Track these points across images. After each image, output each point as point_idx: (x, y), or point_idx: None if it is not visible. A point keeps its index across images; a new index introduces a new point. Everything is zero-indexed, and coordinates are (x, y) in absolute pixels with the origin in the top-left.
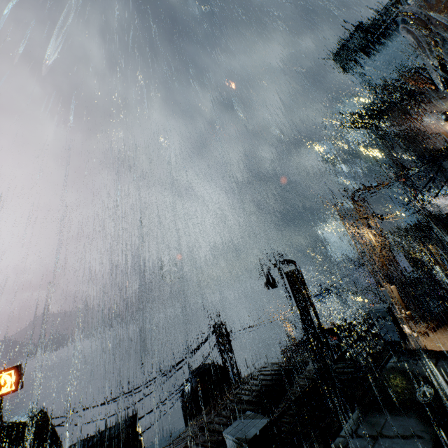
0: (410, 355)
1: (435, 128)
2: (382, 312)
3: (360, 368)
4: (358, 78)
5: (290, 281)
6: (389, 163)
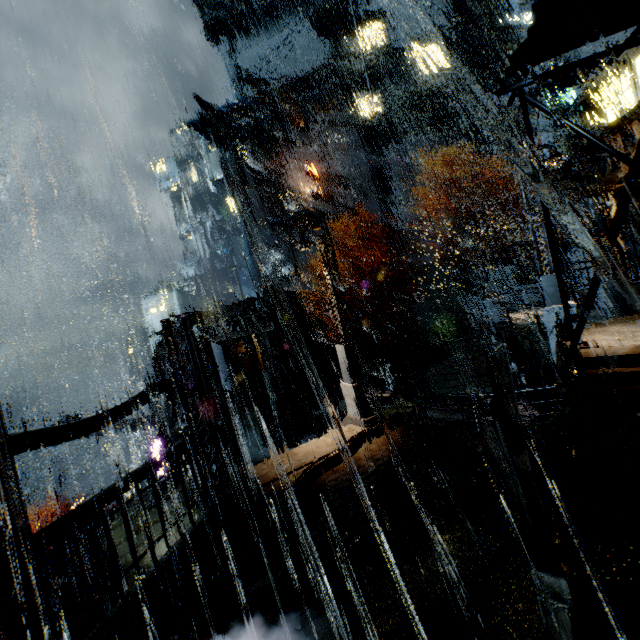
0: None
1: (296, 182)
2: None
3: None
4: (224, 58)
5: None
6: (239, 211)
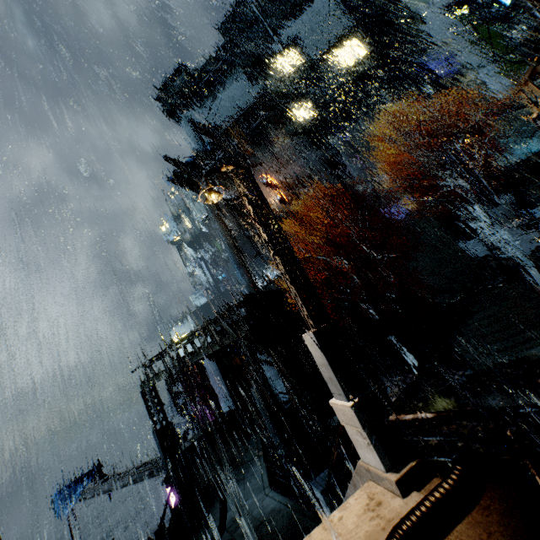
0: None
1: None
2: None
3: None
4: (185, 128)
5: None
6: (220, 236)
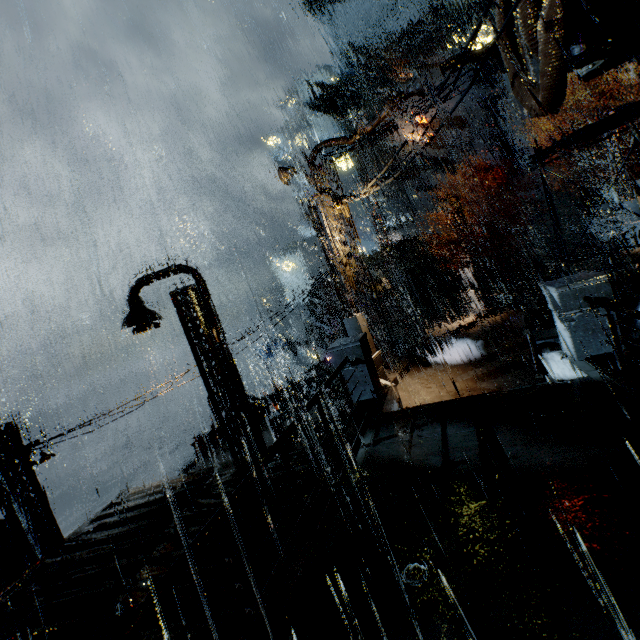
0: (396, 423)
1: (407, 134)
2: (351, 350)
3: (306, 464)
4: (329, 28)
5: (182, 310)
6: (357, 173)
